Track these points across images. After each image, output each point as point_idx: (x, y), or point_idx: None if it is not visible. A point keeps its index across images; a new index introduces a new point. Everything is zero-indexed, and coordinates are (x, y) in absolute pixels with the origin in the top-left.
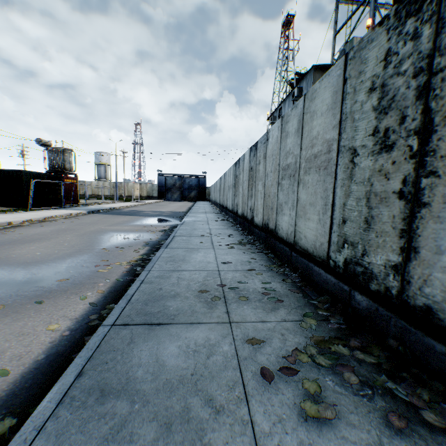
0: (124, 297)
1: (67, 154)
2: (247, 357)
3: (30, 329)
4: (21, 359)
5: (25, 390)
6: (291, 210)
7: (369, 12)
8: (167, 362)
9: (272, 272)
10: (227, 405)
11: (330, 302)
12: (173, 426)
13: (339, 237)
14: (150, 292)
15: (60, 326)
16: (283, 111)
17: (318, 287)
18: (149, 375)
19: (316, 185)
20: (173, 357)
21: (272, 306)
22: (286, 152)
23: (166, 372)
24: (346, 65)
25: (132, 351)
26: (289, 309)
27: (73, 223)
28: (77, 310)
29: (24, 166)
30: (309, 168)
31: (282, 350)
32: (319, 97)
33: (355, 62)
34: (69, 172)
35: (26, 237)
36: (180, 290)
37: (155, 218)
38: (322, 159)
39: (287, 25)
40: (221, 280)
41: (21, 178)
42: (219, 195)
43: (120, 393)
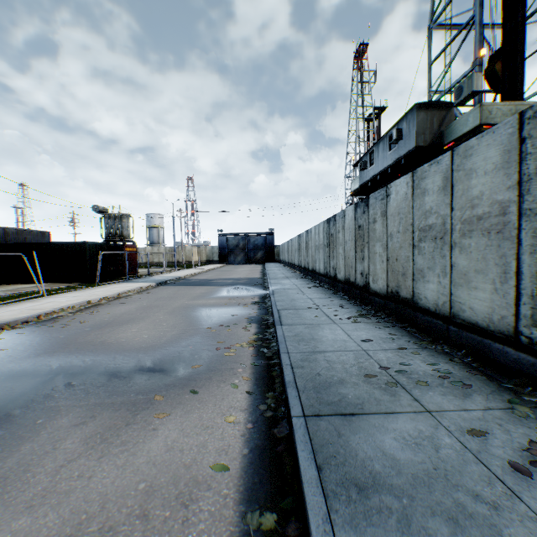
0: (289, 385)
1: (124, 220)
2: (480, 450)
3: (209, 422)
4: (228, 453)
5: (258, 485)
6: (441, 277)
7: (474, 37)
8: (396, 455)
9: (428, 351)
10: (499, 500)
11: (531, 385)
12: (459, 520)
13: (534, 310)
14: (310, 378)
15: (236, 418)
16: (376, 156)
17: (504, 368)
18: (390, 469)
19: (483, 249)
20: (398, 450)
21: (460, 391)
22: (423, 212)
23: (404, 466)
24: (522, 123)
25: (349, 444)
26: (483, 395)
27: (151, 298)
28: (239, 400)
29: (74, 236)
30: (468, 231)
31: (513, 442)
32: (478, 154)
33: (536, 121)
34: (127, 239)
35: (117, 317)
36: (340, 375)
37: (233, 287)
38: (491, 221)
39: (360, 55)
40: (376, 362)
41: (84, 251)
42: (297, 256)
43: (377, 487)
